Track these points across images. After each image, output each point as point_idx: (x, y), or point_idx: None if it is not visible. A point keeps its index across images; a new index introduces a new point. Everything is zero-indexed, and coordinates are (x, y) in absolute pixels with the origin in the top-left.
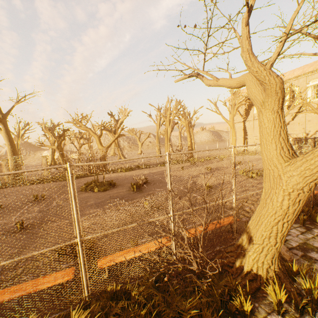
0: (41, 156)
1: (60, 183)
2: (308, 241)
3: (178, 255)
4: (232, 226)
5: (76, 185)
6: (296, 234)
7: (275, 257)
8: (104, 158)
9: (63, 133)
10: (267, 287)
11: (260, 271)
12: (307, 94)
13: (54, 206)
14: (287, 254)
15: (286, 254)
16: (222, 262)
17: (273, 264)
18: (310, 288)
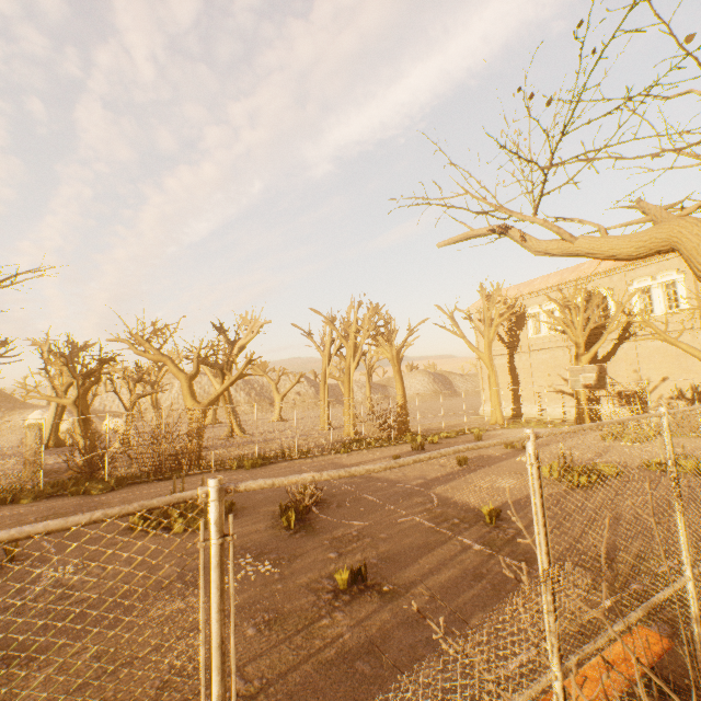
0: (23, 423)
1: (68, 503)
2: None
3: None
4: None
5: None
6: None
7: None
8: (196, 432)
9: (98, 366)
10: None
11: None
12: (631, 304)
13: (43, 591)
14: None
15: None
16: None
17: None
18: None
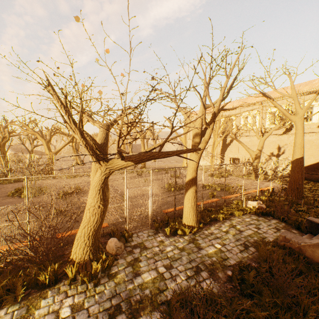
0: None
1: None
2: (145, 241)
3: (21, 249)
4: (108, 231)
5: (7, 189)
6: (144, 236)
7: (86, 249)
8: (50, 163)
9: (7, 134)
10: (67, 268)
11: (77, 259)
12: (240, 122)
13: None
14: (115, 249)
15: (115, 249)
16: (56, 254)
17: (84, 254)
18: (102, 269)
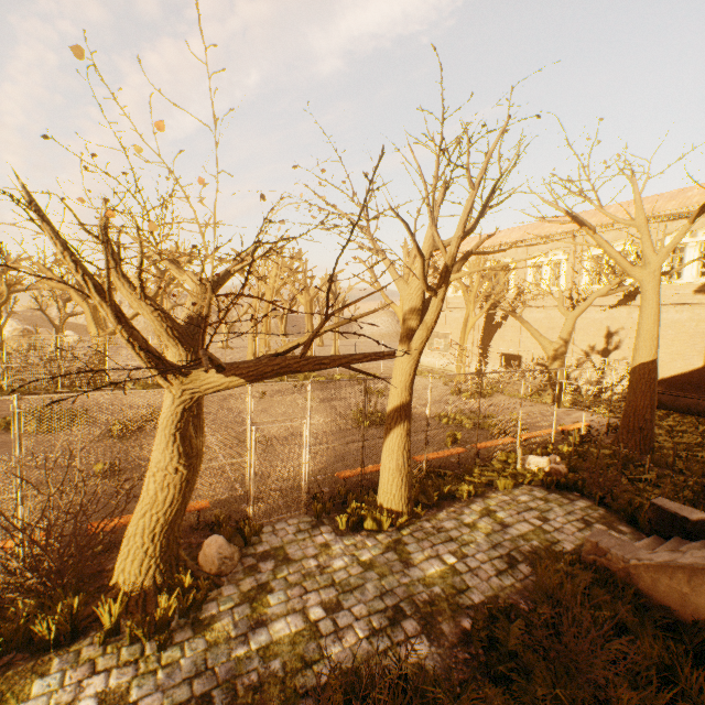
0: None
1: None
2: (288, 545)
3: None
4: (210, 517)
5: None
6: (288, 533)
7: (147, 564)
8: (100, 356)
9: (5, 288)
10: (101, 607)
11: (127, 586)
12: (527, 277)
13: None
14: (218, 562)
15: (217, 562)
16: (79, 572)
17: (143, 574)
18: (181, 609)
